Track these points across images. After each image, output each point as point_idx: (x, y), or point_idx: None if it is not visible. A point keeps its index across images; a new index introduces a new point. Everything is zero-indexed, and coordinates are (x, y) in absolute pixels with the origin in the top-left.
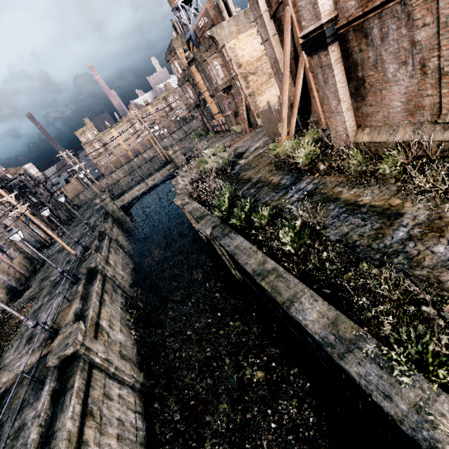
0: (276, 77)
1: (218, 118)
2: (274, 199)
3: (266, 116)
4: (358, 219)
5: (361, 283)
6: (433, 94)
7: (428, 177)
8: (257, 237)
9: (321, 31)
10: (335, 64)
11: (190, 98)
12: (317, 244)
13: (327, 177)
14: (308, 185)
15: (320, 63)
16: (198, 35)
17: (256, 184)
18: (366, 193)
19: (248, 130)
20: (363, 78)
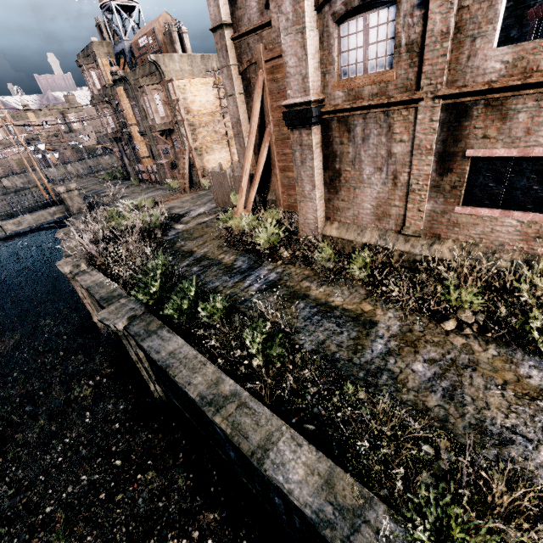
0: (235, 139)
1: (147, 164)
2: (228, 285)
3: (218, 180)
4: (333, 324)
5: (350, 412)
6: (400, 206)
7: (401, 287)
8: (204, 339)
9: (308, 108)
10: (316, 147)
11: (108, 125)
12: (298, 358)
13: (292, 267)
14: (270, 273)
15: (300, 140)
16: (136, 54)
17: (201, 261)
18: (337, 293)
19: (188, 189)
20: (340, 171)
